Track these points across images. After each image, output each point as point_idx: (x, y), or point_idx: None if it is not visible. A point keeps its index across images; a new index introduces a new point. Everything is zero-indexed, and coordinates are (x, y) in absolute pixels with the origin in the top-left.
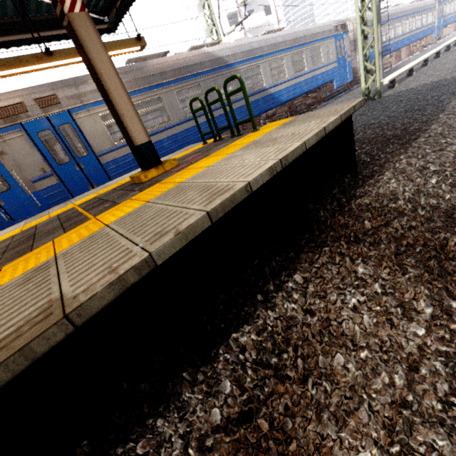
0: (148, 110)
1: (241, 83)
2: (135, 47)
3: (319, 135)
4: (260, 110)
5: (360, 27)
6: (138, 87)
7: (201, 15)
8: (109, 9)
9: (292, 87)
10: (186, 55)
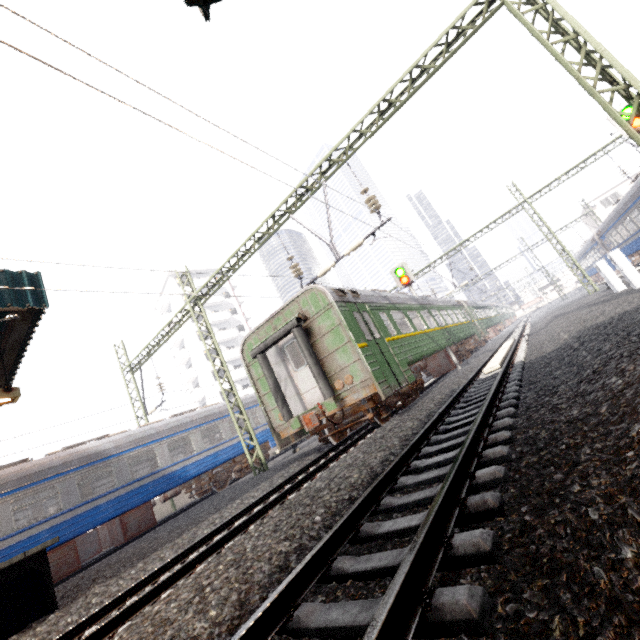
0: None
1: None
2: None
3: None
4: (149, 495)
5: (233, 415)
6: None
7: (186, 372)
8: None
9: (204, 460)
10: (49, 458)
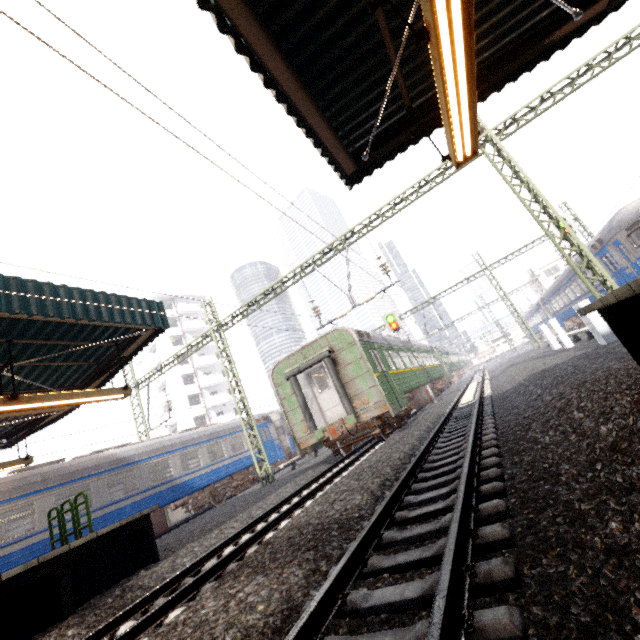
0: (10, 519)
1: (85, 497)
2: (20, 465)
3: (89, 538)
4: (164, 501)
5: (246, 431)
6: (9, 497)
7: (160, 395)
8: (13, 434)
9: (209, 474)
10: (83, 459)
